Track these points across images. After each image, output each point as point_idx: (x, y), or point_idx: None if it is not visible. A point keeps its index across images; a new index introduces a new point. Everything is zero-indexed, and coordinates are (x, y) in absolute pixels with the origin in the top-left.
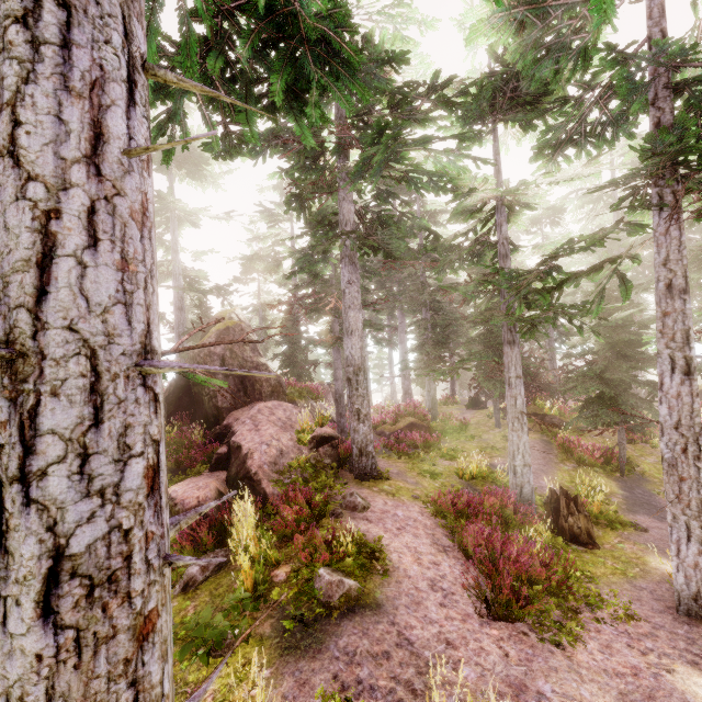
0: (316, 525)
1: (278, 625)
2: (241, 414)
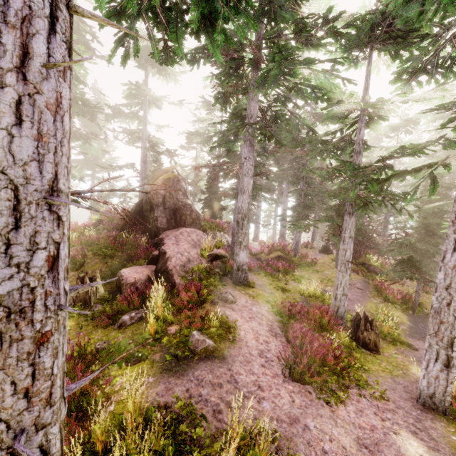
0: (200, 306)
1: (163, 356)
2: (171, 233)
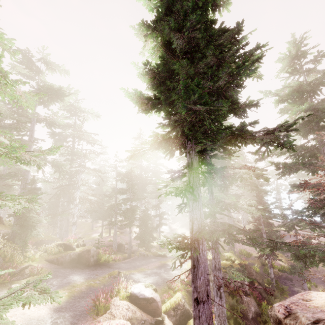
0: None
1: None
2: None
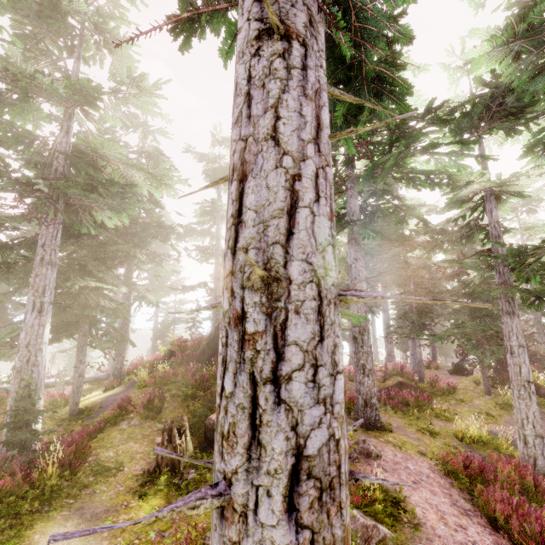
0: None
1: None
2: None
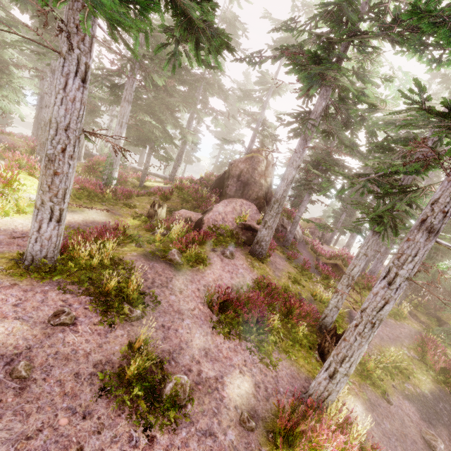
0: (201, 247)
1: (151, 251)
2: (232, 200)
